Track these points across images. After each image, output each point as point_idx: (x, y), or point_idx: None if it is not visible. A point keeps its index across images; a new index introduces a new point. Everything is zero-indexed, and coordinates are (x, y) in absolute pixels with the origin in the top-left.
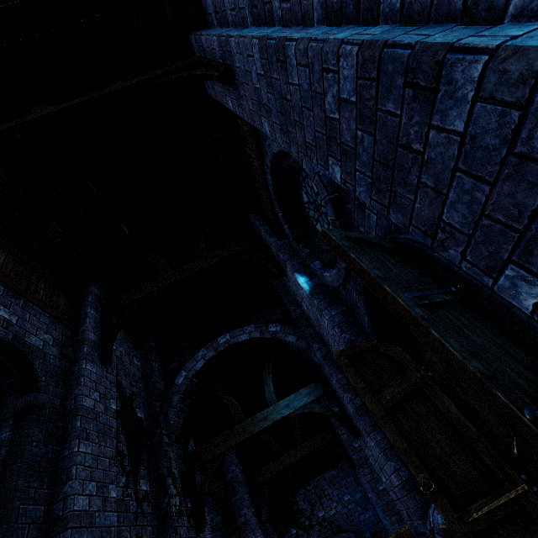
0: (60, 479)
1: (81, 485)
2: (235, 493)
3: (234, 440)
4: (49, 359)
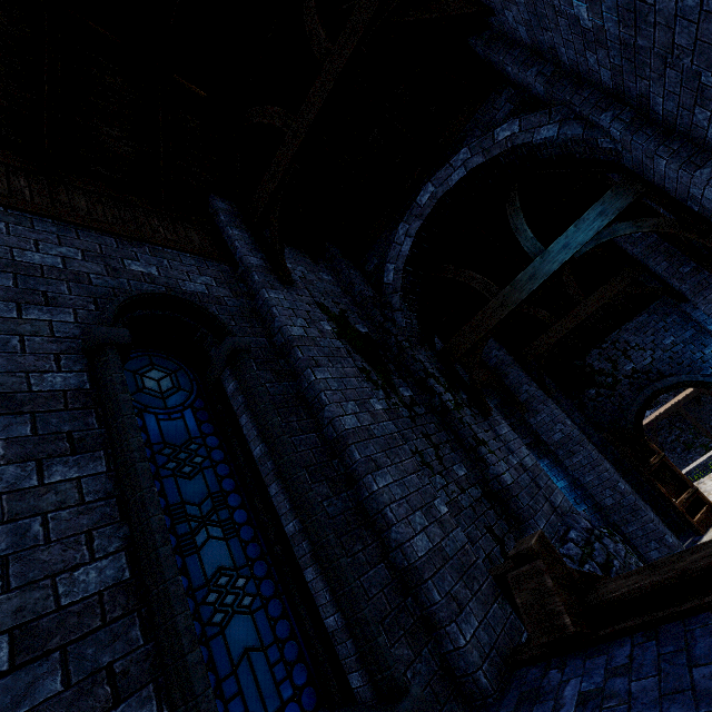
0: (316, 408)
1: (340, 407)
2: (507, 375)
3: (495, 319)
4: (224, 302)
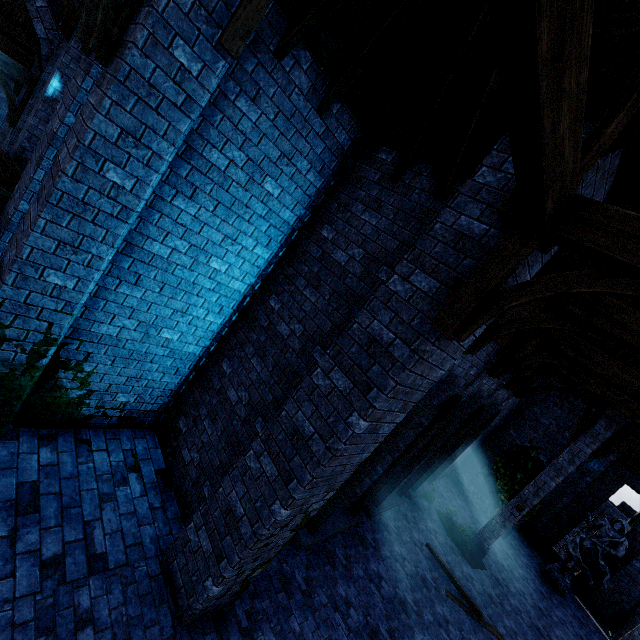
0: None
1: None
2: None
3: None
4: None
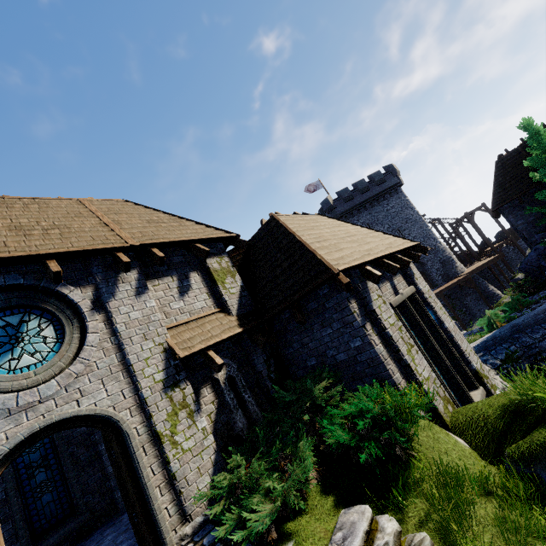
0: None
1: None
2: None
3: None
4: None
